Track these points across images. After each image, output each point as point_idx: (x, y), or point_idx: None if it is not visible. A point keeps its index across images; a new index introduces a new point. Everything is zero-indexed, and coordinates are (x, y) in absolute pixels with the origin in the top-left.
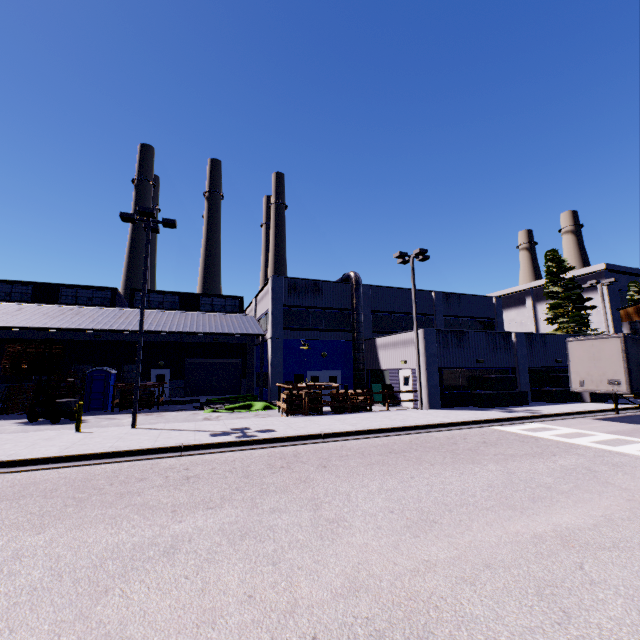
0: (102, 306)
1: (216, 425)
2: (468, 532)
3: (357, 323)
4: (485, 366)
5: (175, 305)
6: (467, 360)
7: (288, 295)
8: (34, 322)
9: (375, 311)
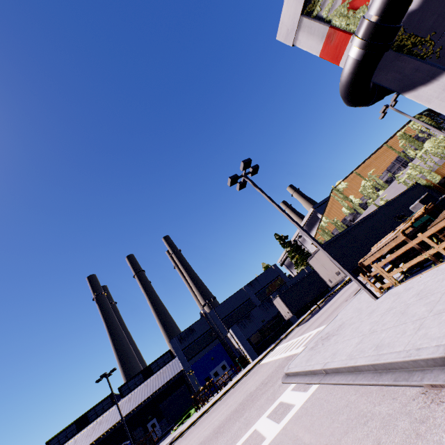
0: (109, 408)
1: (168, 440)
2: (193, 439)
3: (216, 333)
4: (267, 320)
5: (142, 379)
6: (257, 325)
7: (181, 344)
8: (84, 444)
9: (223, 318)
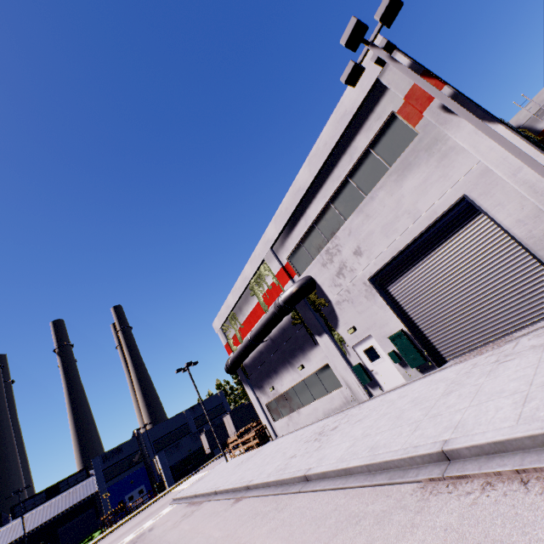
0: None
1: None
2: None
3: (144, 456)
4: (194, 450)
5: (44, 499)
6: (184, 454)
7: (104, 463)
8: None
9: (155, 441)
